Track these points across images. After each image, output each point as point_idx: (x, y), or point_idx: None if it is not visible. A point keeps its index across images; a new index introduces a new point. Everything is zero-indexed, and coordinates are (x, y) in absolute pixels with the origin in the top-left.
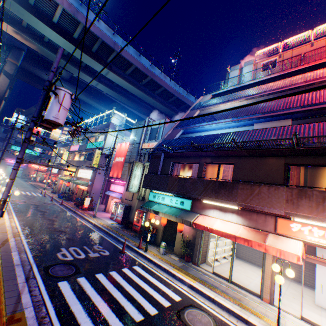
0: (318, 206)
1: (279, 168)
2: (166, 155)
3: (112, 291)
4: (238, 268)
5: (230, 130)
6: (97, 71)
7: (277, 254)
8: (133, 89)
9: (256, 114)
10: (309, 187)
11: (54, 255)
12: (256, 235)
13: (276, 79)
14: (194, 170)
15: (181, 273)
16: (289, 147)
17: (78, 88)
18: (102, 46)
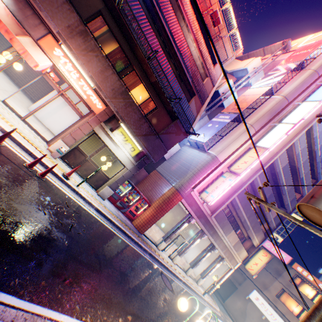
0: (85, 51)
1: (93, 10)
2: None
3: None
4: None
5: None
6: None
7: (21, 52)
8: None
9: None
10: (94, 37)
11: None
12: (15, 27)
13: None
14: None
15: None
16: None
17: None
18: None
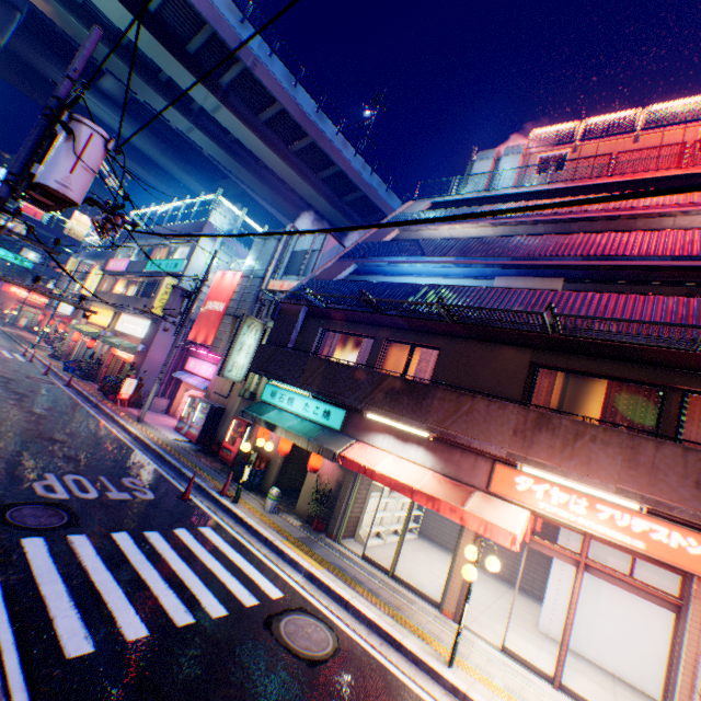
0: (564, 448)
1: (520, 371)
2: (313, 311)
3: (140, 567)
4: (417, 555)
5: (449, 282)
6: (194, 99)
7: (480, 529)
8: (271, 158)
9: (501, 257)
10: (558, 411)
11: (25, 486)
12: (453, 491)
13: (559, 195)
14: (364, 351)
15: (297, 550)
16: (539, 332)
17: (145, 129)
18: (211, 43)
